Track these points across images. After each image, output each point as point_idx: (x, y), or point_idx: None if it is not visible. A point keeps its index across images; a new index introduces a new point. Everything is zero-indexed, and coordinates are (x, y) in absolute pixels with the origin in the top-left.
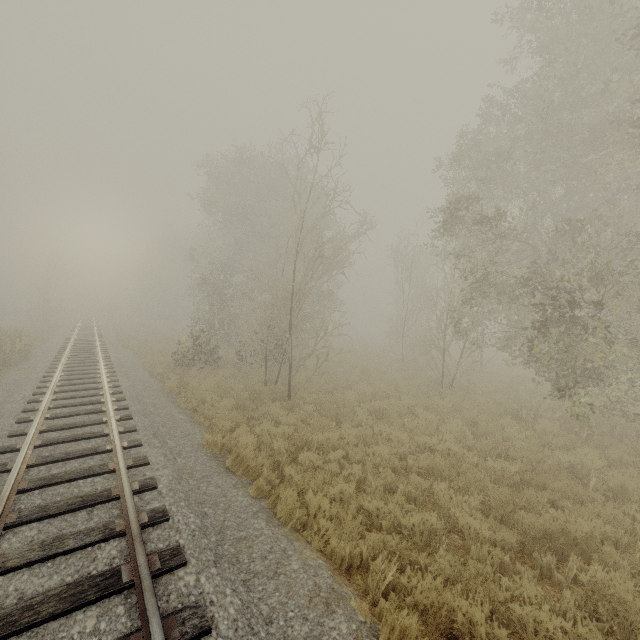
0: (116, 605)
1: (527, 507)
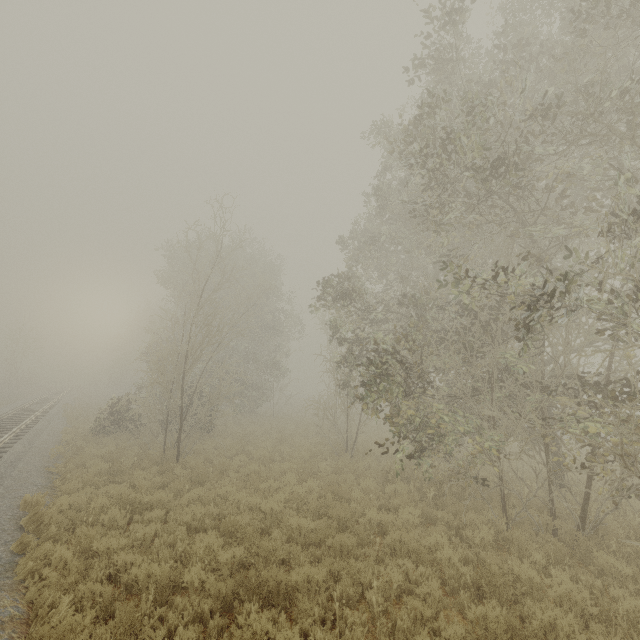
0: None
1: (291, 563)
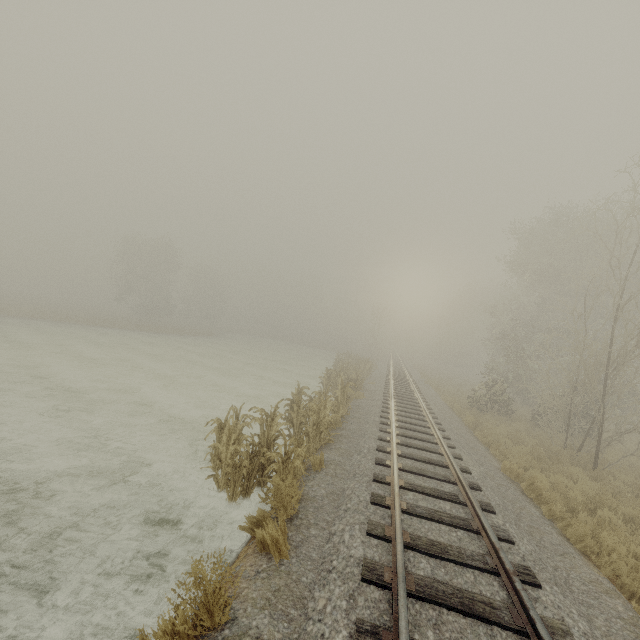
0: (458, 507)
1: None
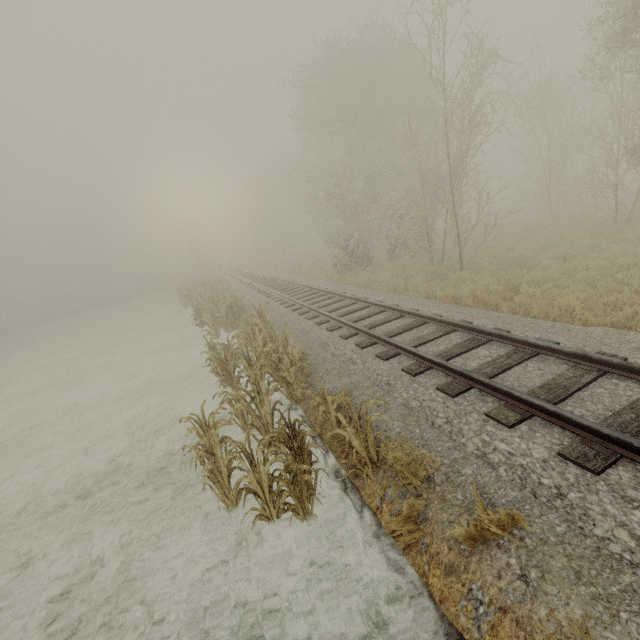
0: (489, 347)
1: None
